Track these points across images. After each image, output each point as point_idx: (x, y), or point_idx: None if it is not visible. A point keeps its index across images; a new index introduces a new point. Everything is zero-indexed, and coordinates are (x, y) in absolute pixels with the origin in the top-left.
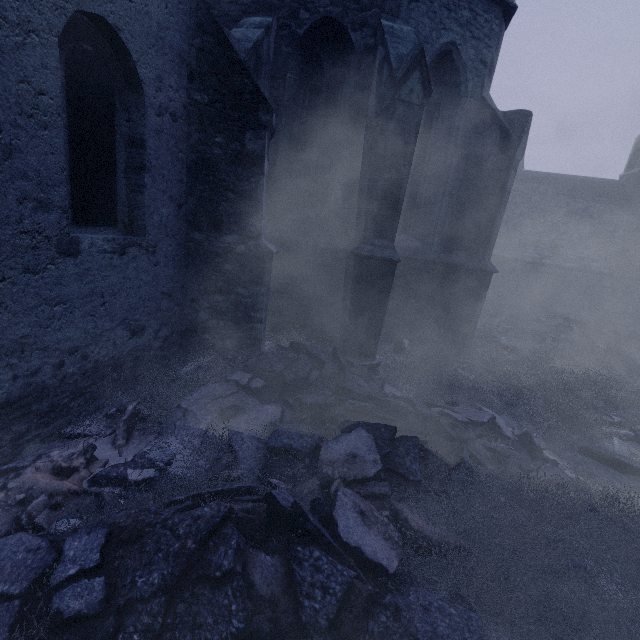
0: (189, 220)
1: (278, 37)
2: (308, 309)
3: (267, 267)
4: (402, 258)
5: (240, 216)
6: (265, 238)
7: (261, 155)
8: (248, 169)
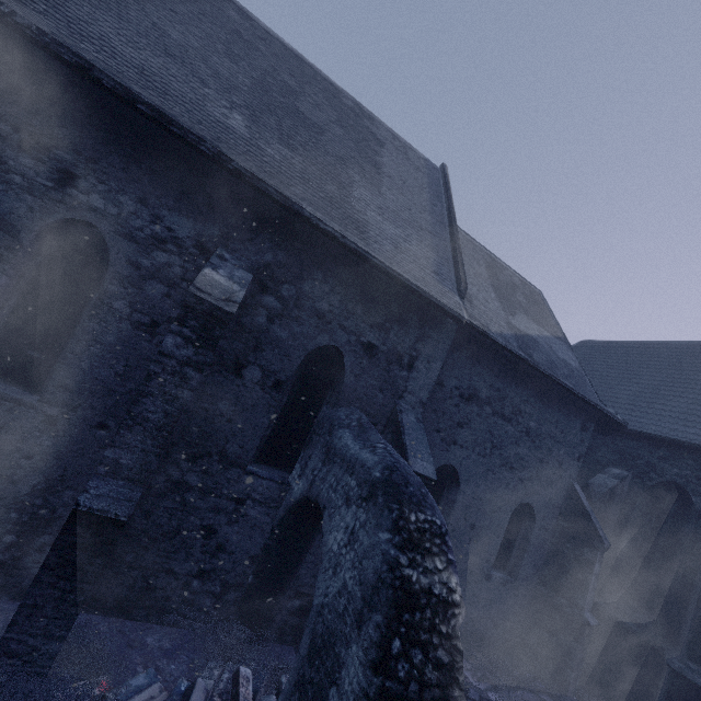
0: (540, 578)
1: (632, 481)
2: (626, 692)
3: (585, 632)
4: None
5: (572, 590)
6: (589, 610)
7: (592, 562)
8: (582, 566)
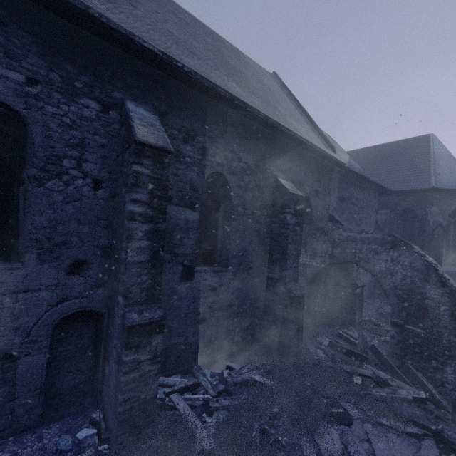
0: None
1: (390, 214)
2: None
3: None
4: (451, 275)
5: None
6: None
7: None
8: None
